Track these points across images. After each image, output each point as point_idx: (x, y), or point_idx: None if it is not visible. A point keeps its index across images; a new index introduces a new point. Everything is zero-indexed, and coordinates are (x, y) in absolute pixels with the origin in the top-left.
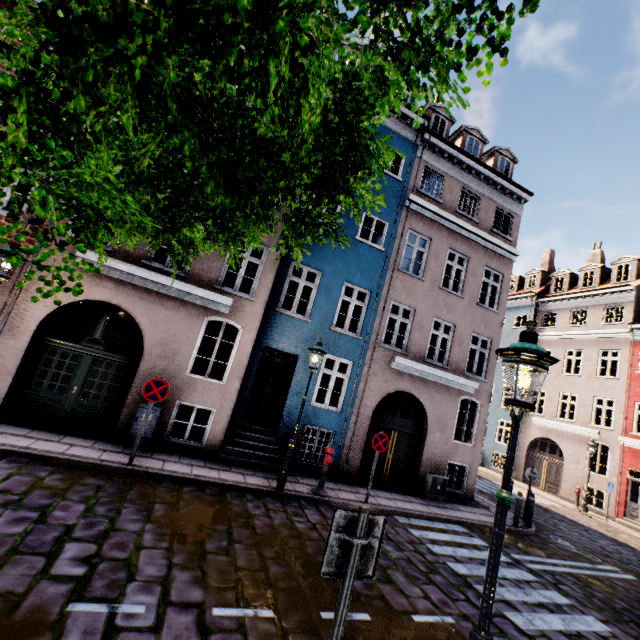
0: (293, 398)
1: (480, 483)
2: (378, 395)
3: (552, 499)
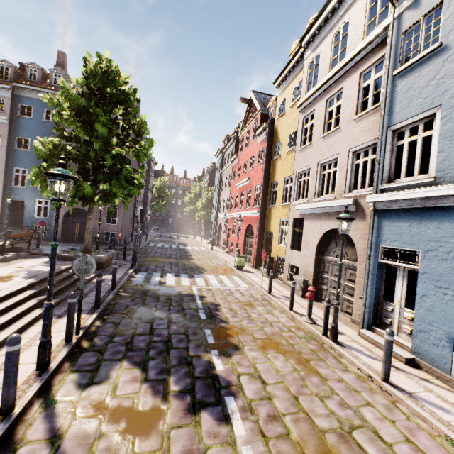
0: (26, 216)
1: (169, 246)
2: (64, 211)
3: (208, 248)
